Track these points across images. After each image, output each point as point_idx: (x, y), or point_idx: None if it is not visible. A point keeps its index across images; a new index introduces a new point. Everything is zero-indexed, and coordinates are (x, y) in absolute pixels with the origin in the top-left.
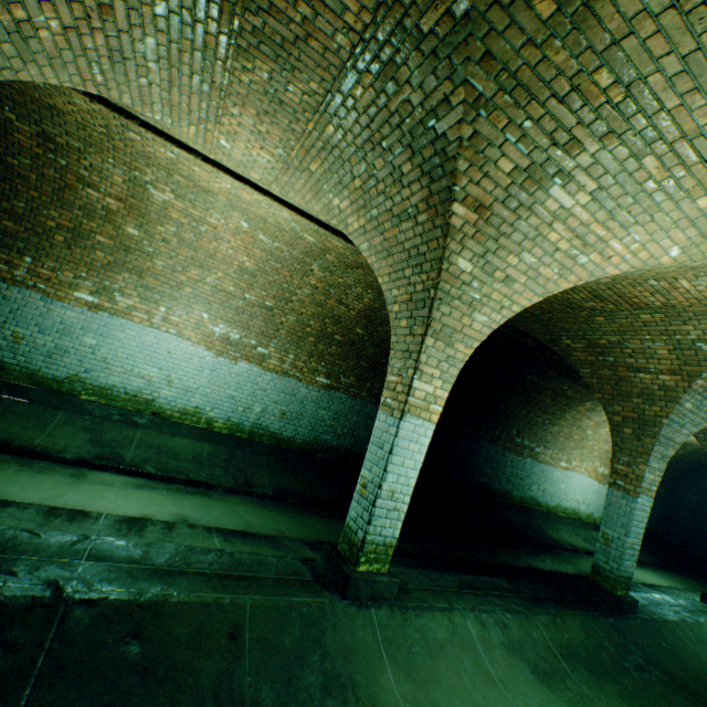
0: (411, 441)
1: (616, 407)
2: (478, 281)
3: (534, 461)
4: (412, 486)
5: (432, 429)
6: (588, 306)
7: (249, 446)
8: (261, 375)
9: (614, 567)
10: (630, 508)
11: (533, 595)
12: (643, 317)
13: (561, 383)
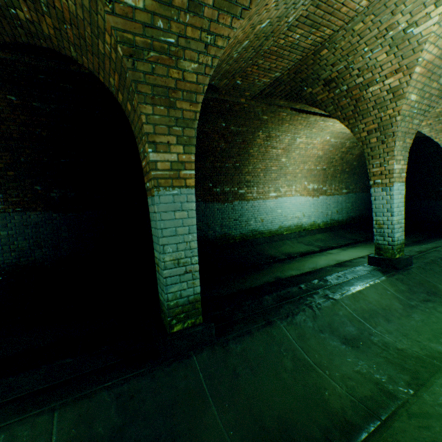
0: None
1: (111, 80)
2: None
3: (242, 201)
4: None
5: None
6: None
7: None
8: None
9: (164, 298)
10: (155, 214)
11: None
12: None
13: (215, 121)
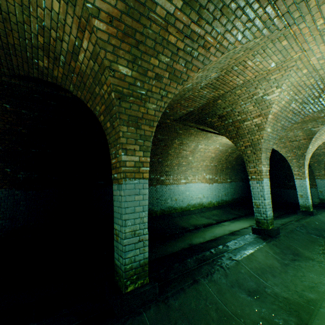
0: None
1: (97, 107)
2: None
3: (162, 185)
4: None
5: None
6: None
7: None
8: None
9: (121, 262)
10: (121, 197)
11: None
12: None
13: None
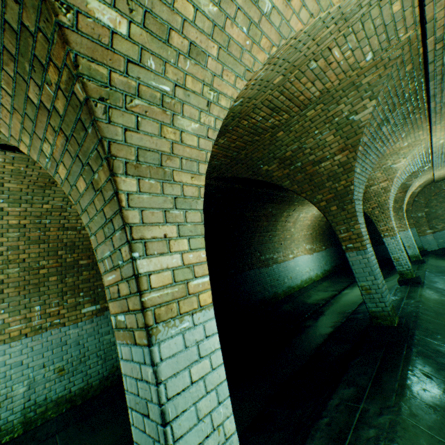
0: (191, 363)
1: (318, 196)
2: (153, 55)
3: (277, 264)
4: (233, 431)
5: (212, 316)
6: (269, 125)
7: (29, 441)
8: (4, 351)
9: (383, 306)
10: (367, 259)
11: (371, 382)
12: (309, 115)
13: (267, 208)
